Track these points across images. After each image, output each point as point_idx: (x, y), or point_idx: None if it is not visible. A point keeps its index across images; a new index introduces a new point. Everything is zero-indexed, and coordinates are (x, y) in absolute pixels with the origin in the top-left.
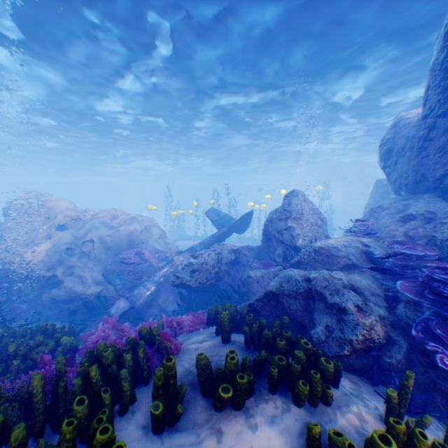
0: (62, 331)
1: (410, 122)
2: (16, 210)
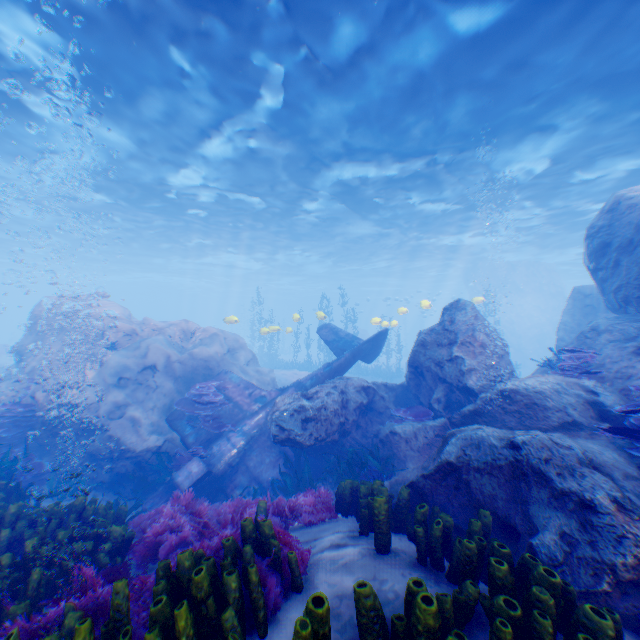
0: (106, 512)
1: (639, 203)
2: (47, 318)
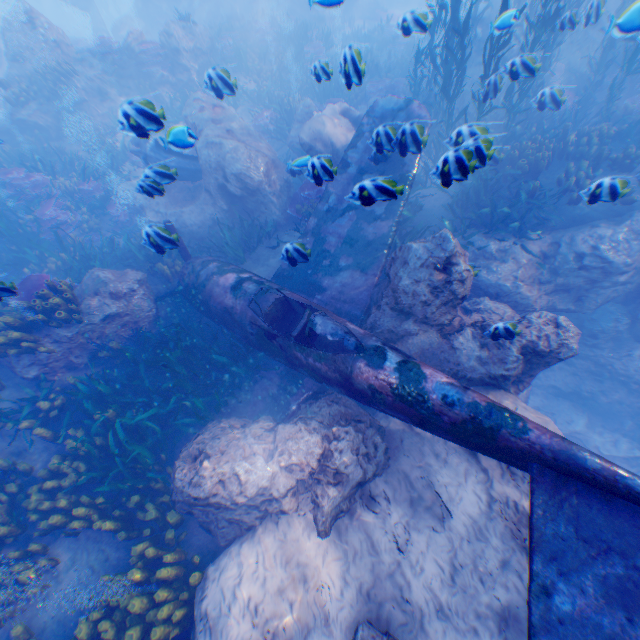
0: None
1: None
2: None
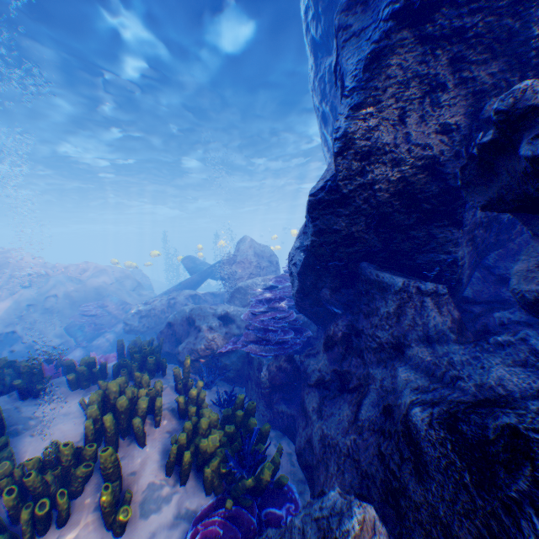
0: None
1: None
2: None
